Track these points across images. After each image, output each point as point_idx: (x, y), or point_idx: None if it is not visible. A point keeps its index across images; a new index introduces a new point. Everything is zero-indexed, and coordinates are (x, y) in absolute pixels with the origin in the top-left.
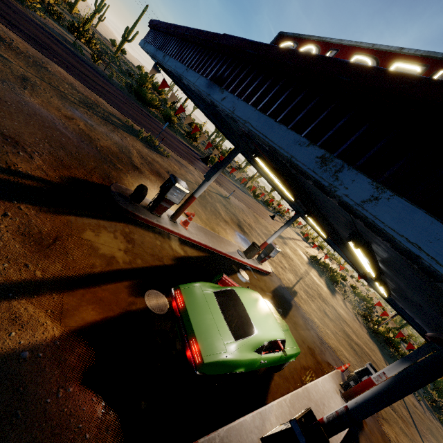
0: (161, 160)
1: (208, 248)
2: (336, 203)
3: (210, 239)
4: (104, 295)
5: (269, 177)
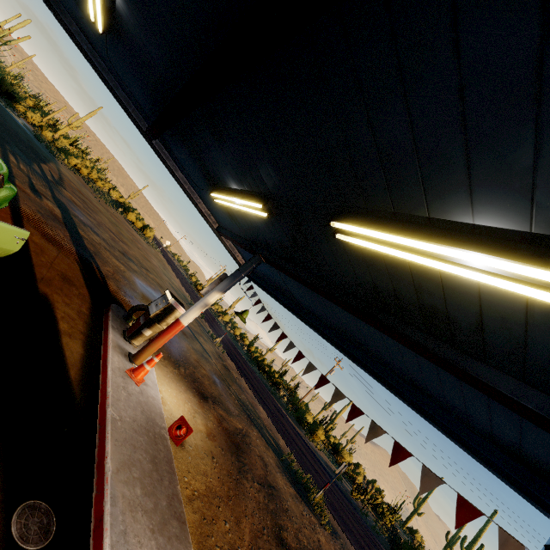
0: (290, 492)
1: (102, 413)
2: (78, 47)
3: (136, 437)
4: (2, 214)
5: (306, 279)
